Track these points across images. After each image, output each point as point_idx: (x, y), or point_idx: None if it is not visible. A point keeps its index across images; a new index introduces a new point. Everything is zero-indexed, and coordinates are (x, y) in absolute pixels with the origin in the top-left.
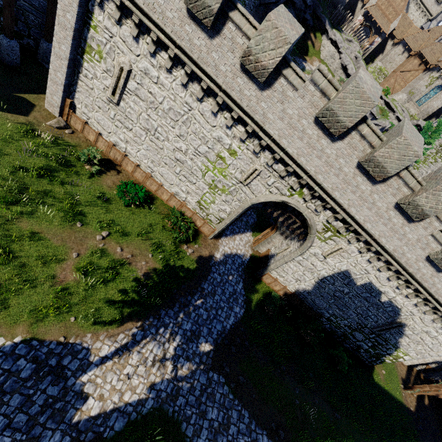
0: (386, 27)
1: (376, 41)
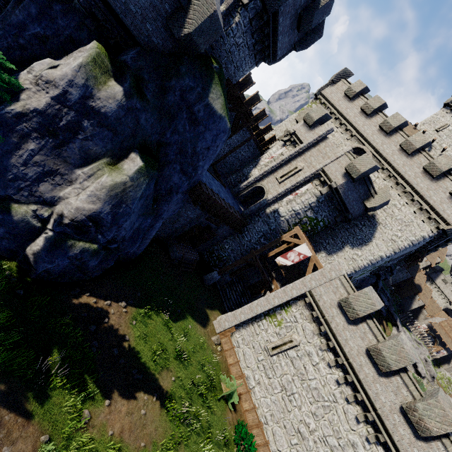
0: (451, 346)
1: (442, 351)
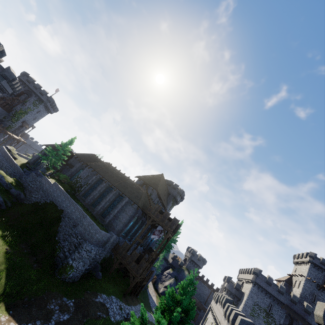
0: None
1: None
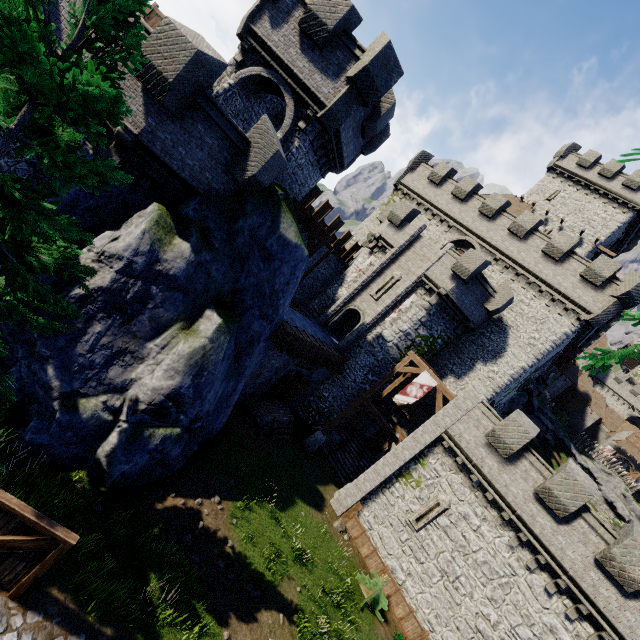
0: None
1: None
